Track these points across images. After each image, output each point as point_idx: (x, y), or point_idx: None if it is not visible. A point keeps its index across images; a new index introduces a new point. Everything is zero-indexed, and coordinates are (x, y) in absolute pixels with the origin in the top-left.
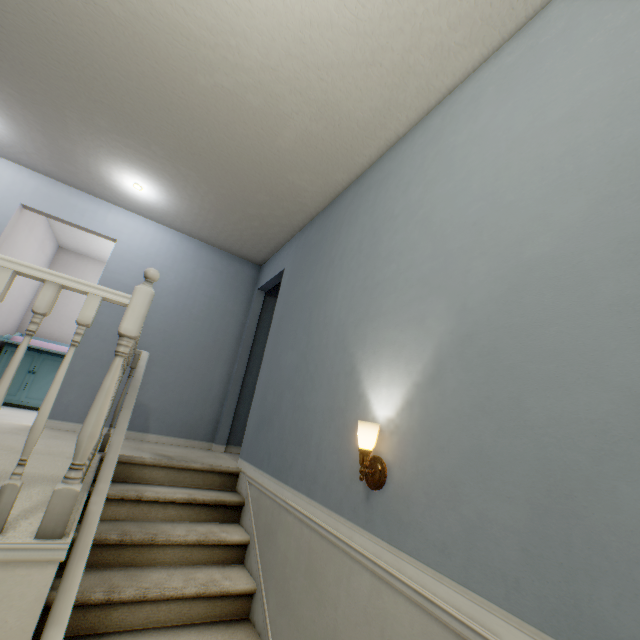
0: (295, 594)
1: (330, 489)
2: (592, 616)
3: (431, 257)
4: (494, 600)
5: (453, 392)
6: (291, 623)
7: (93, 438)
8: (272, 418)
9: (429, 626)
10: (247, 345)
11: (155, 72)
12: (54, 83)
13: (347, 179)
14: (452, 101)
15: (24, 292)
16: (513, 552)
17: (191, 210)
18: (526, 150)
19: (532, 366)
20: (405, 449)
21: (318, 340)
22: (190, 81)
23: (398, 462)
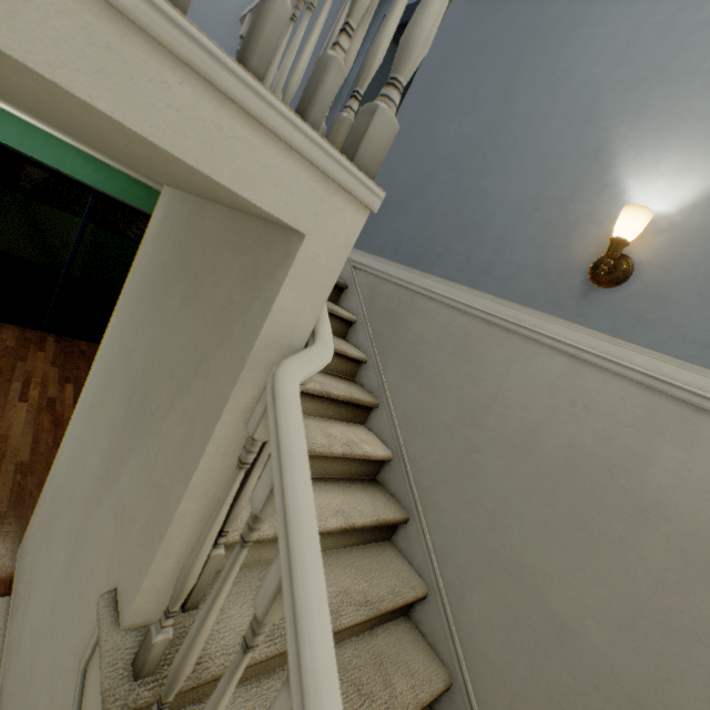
0: (433, 368)
1: (515, 283)
2: None
3: None
4: None
5: None
6: (423, 388)
7: (426, 49)
8: (407, 202)
9: (653, 401)
10: None
11: None
12: None
13: None
14: None
15: None
16: None
17: None
18: None
19: None
20: (680, 250)
21: (528, 106)
22: None
23: (660, 263)
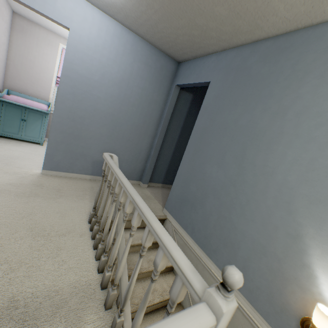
0: None
1: (256, 297)
2: None
3: None
4: None
5: None
6: None
7: None
8: (195, 205)
9: None
10: (164, 127)
11: None
12: None
13: None
14: None
15: None
16: None
17: (138, 6)
18: None
19: None
20: None
21: (252, 180)
22: None
23: None
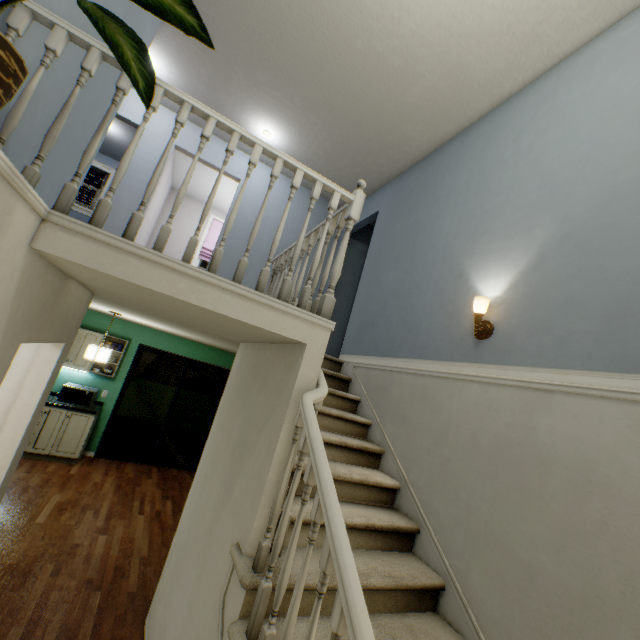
0: (411, 414)
1: (441, 350)
2: (633, 356)
3: (538, 188)
4: (573, 368)
5: (552, 271)
6: (408, 430)
7: (339, 274)
8: (376, 321)
9: (525, 394)
10: None
11: (323, 37)
12: (236, 45)
13: (454, 131)
14: (567, 66)
15: (151, 223)
16: (588, 343)
17: (304, 156)
18: (628, 107)
19: (614, 246)
20: (510, 311)
21: (423, 259)
22: (349, 45)
23: (503, 320)
